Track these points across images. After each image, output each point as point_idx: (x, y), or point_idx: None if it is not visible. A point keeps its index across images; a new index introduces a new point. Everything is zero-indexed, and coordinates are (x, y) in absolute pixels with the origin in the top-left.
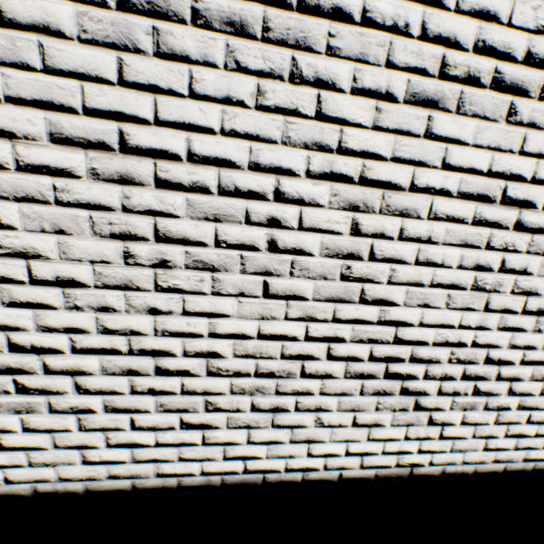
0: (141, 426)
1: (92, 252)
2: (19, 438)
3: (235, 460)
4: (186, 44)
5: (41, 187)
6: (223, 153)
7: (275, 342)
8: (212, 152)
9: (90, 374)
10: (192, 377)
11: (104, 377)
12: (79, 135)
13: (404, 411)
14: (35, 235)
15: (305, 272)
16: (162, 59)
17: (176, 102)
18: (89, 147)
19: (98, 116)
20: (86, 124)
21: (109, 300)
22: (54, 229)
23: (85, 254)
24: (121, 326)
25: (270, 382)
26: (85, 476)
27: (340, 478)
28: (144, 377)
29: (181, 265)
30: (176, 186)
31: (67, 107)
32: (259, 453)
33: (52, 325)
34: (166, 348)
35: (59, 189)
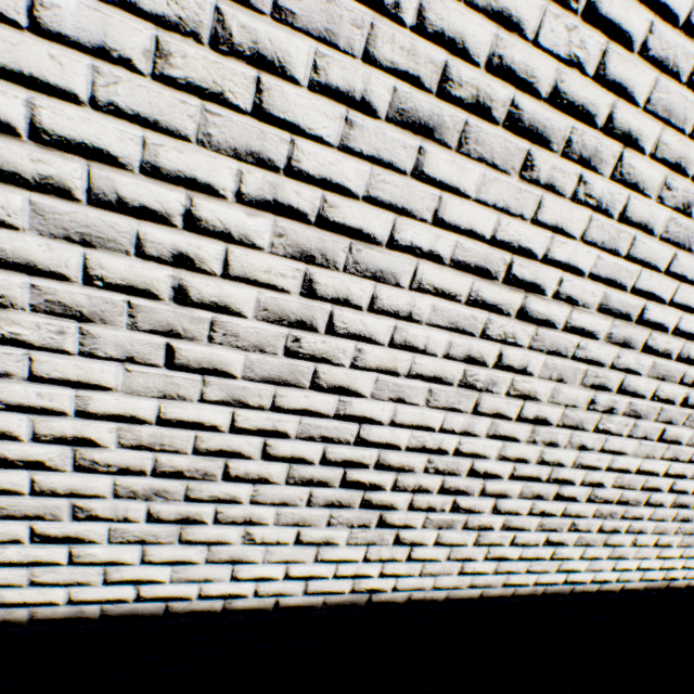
0: (516, 542)
1: (570, 397)
2: (425, 550)
3: (561, 572)
4: None
5: (568, 344)
6: None
7: (642, 477)
8: (688, 328)
9: (508, 497)
10: (574, 503)
11: (516, 500)
12: (616, 307)
13: (689, 535)
14: (541, 382)
15: (691, 423)
16: None
17: (688, 289)
18: (617, 316)
19: (636, 294)
20: (625, 299)
21: (557, 437)
22: (557, 377)
23: (564, 399)
24: (552, 459)
25: (621, 509)
26: (452, 585)
27: (620, 589)
28: (543, 501)
29: (620, 412)
30: (652, 351)
31: (621, 285)
32: (581, 567)
33: (507, 455)
34: (571, 477)
35: (578, 346)
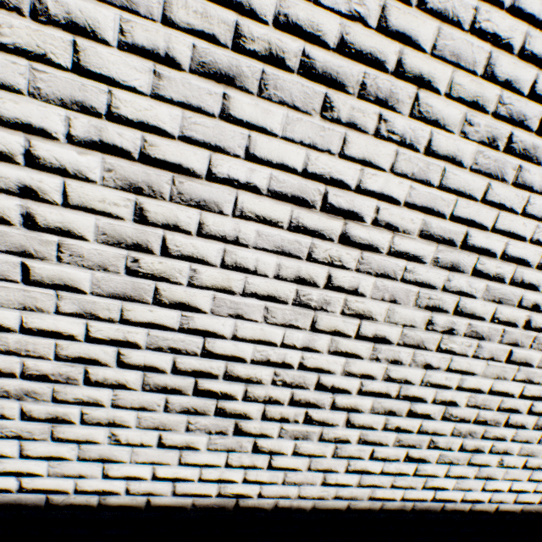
0: (376, 456)
1: (406, 317)
2: (285, 459)
3: (428, 489)
4: (534, 179)
5: (395, 267)
6: (524, 255)
7: (497, 397)
8: (517, 253)
9: (360, 411)
10: (429, 420)
11: (369, 415)
12: (438, 233)
13: None
14: (374, 302)
15: (539, 345)
16: (515, 187)
17: (510, 217)
18: (440, 242)
19: (456, 221)
20: (446, 226)
21: (400, 355)
22: (390, 298)
23: (401, 319)
24: (399, 376)
25: (480, 428)
26: (317, 495)
27: (495, 510)
28: (396, 417)
29: (461, 333)
30: (483, 275)
31: (440, 213)
32: (448, 485)
33: (353, 371)
34: (422, 395)
35: (407, 269)
